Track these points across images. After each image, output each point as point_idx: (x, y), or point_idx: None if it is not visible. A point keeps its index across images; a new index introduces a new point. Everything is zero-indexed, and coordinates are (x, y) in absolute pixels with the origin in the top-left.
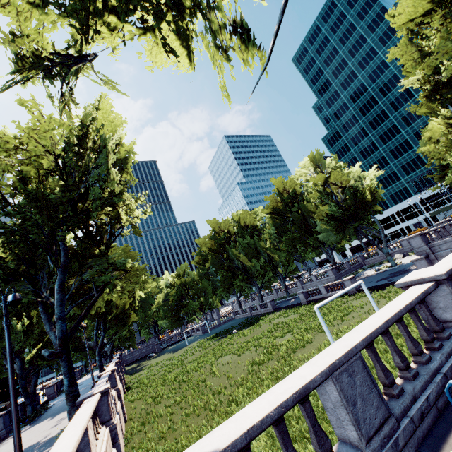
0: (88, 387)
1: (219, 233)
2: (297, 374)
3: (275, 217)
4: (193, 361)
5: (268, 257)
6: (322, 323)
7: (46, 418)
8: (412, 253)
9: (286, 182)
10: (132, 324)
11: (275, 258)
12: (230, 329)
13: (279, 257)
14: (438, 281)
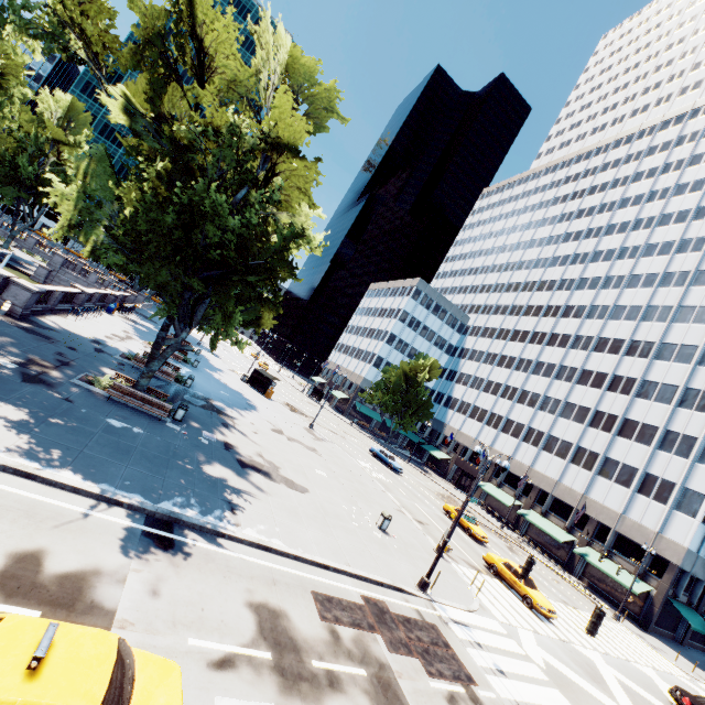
0: None
1: None
2: (54, 287)
3: None
4: None
5: None
6: None
7: None
8: (27, 252)
9: (11, 60)
10: None
11: None
12: None
13: None
14: (85, 293)
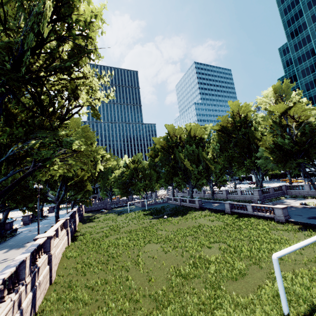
0: (49, 226)
1: (172, 137)
2: None
3: (221, 135)
4: (127, 233)
5: (206, 166)
6: (278, 278)
7: (2, 248)
8: None
9: (241, 107)
10: (87, 191)
11: (212, 168)
12: (162, 212)
13: (214, 168)
14: None
